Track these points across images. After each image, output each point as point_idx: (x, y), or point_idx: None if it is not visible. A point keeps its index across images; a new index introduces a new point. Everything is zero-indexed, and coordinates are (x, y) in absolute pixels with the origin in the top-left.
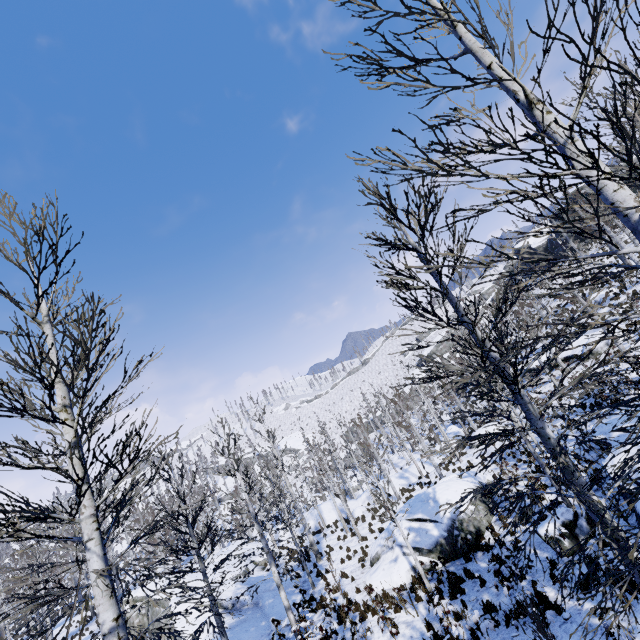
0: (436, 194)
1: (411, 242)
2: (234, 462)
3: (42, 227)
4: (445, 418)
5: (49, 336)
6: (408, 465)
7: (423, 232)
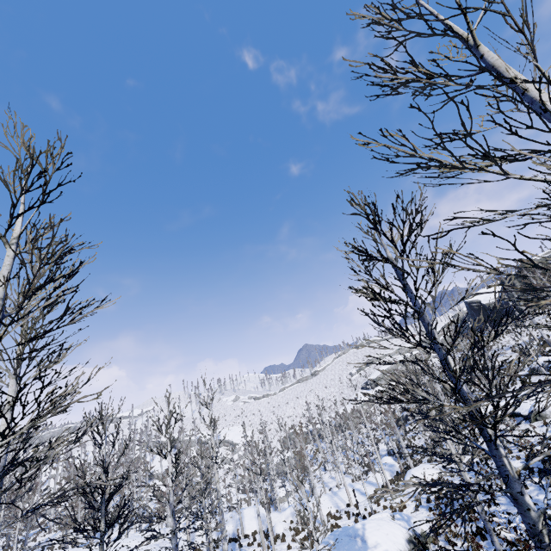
0: (421, 215)
1: (389, 256)
2: (169, 442)
3: (50, 165)
4: (381, 447)
5: (8, 257)
6: (338, 487)
7: (404, 247)
